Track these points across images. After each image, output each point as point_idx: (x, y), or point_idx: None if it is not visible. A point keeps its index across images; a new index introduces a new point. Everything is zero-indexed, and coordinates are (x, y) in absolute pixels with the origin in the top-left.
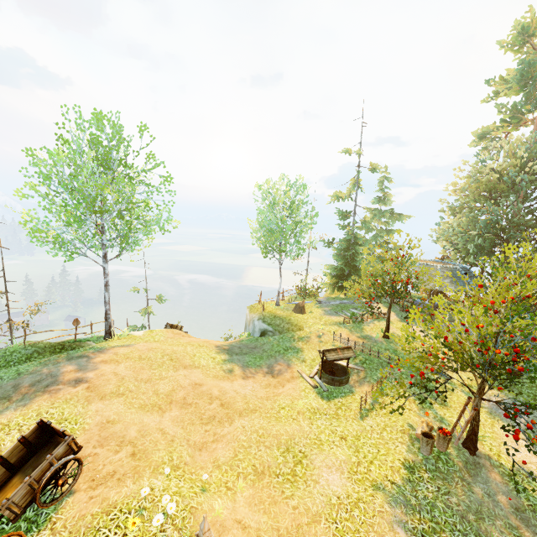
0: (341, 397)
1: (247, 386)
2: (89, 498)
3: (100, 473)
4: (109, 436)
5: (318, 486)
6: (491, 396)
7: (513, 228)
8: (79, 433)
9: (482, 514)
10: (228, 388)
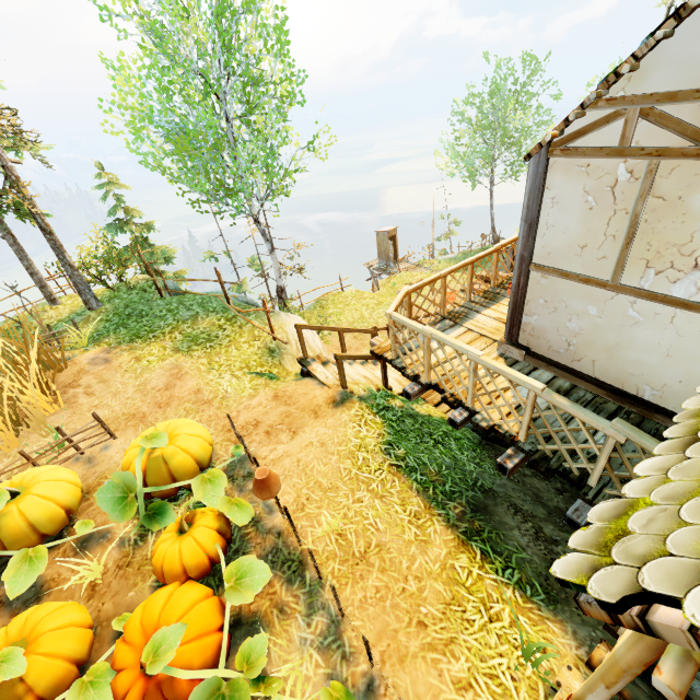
0: None
1: None
2: None
3: None
4: None
5: None
6: None
7: None
8: None
9: None
10: None
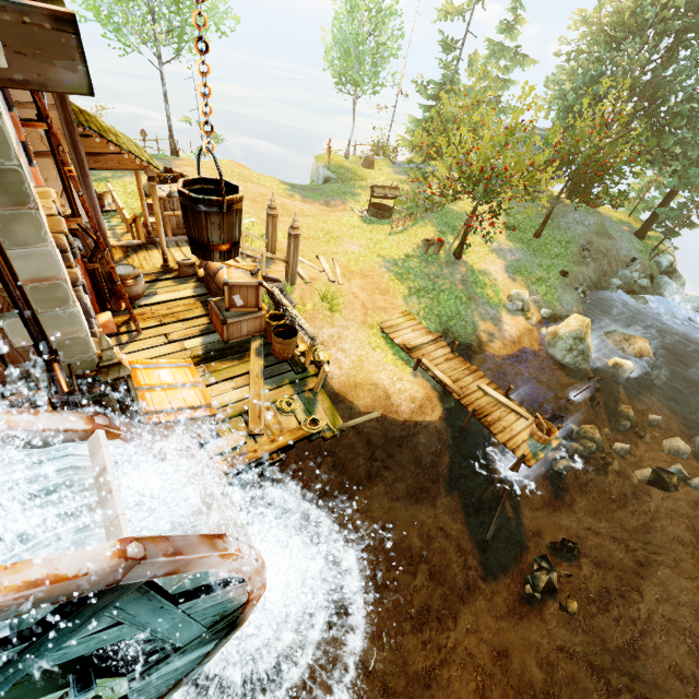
0: (380, 225)
1: (304, 206)
2: None
3: None
4: None
5: (342, 247)
6: (503, 245)
7: (644, 96)
8: None
9: (440, 277)
10: (289, 203)
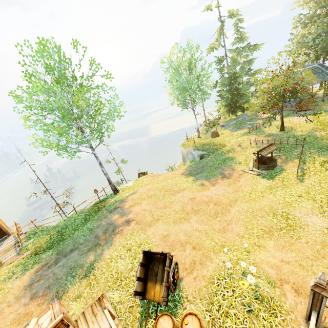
0: (279, 174)
1: (218, 189)
2: (194, 279)
3: (186, 264)
4: (172, 244)
5: (309, 227)
6: None
7: None
8: (155, 248)
9: None
10: (210, 194)
